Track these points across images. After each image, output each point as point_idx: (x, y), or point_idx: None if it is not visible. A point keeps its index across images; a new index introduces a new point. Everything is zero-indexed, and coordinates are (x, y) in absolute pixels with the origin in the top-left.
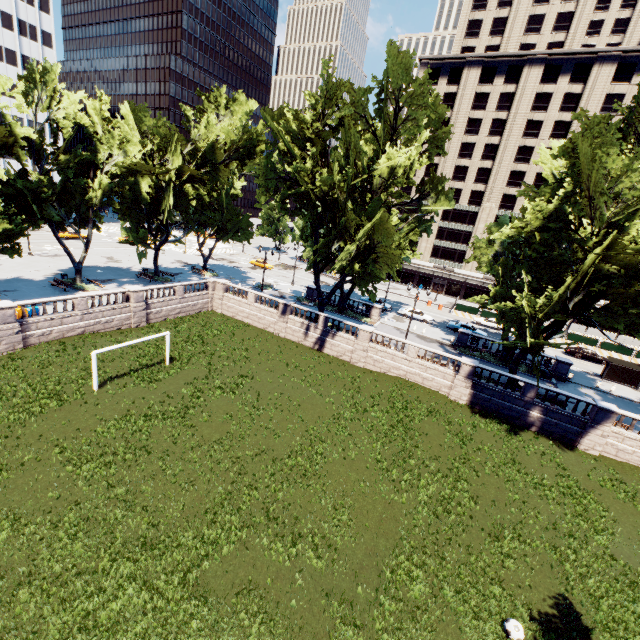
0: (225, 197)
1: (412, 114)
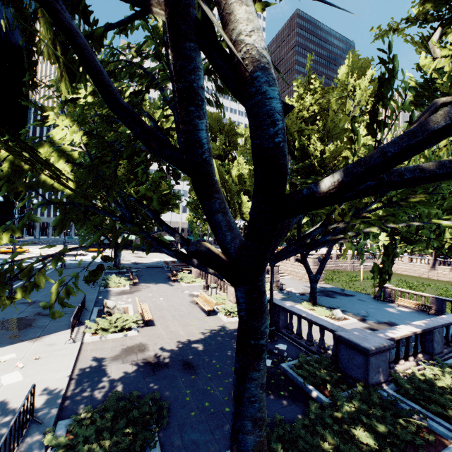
0: None
1: None
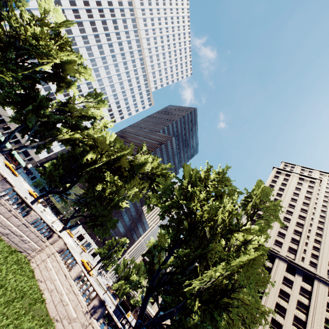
0: (117, 200)
1: (265, 216)
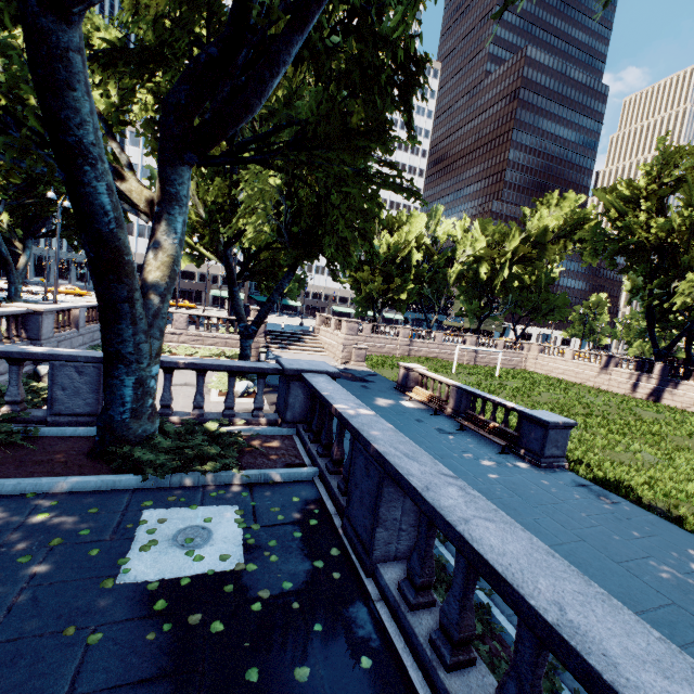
0: (544, 278)
1: None
